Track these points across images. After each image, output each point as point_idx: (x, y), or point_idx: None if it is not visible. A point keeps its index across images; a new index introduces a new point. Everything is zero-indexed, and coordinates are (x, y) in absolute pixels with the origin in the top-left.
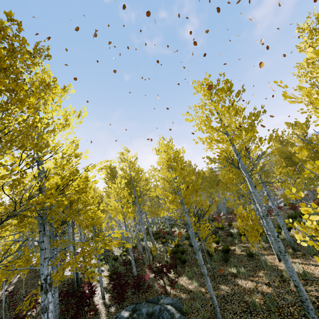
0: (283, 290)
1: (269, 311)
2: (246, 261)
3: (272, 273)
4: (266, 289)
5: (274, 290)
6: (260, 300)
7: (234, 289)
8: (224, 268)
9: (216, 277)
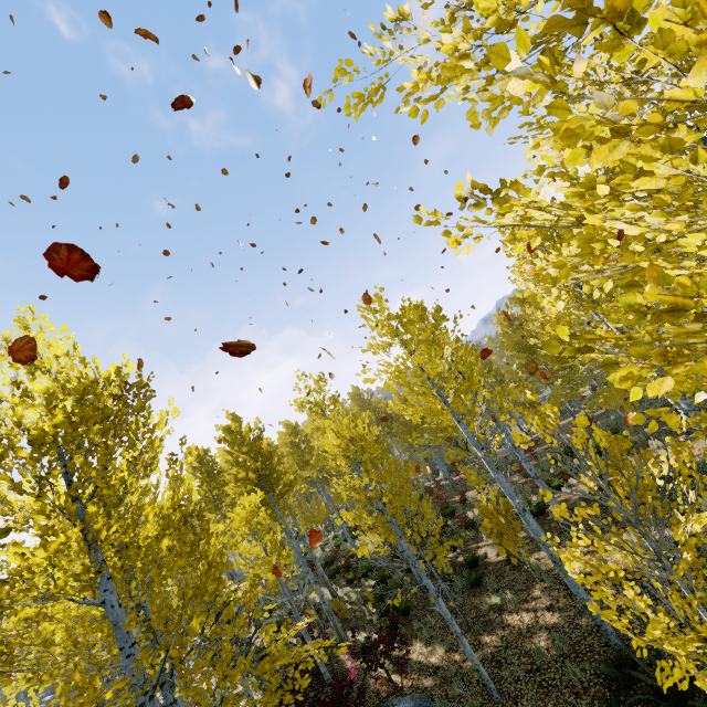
0: (573, 612)
1: (562, 656)
2: (510, 573)
3: (553, 584)
4: (551, 618)
5: (561, 618)
6: (546, 641)
7: (505, 636)
8: (478, 601)
9: (471, 623)
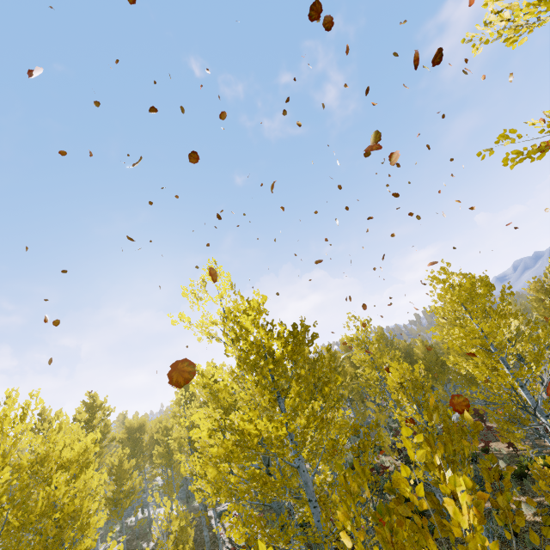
0: None
1: None
2: None
3: None
4: None
5: None
6: None
7: None
8: None
9: None
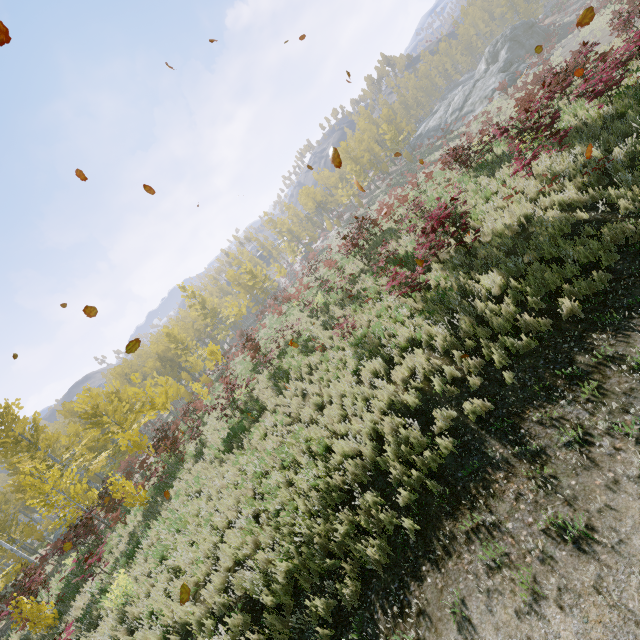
0: None
1: None
2: None
3: None
4: None
5: None
6: None
7: None
8: None
9: None
